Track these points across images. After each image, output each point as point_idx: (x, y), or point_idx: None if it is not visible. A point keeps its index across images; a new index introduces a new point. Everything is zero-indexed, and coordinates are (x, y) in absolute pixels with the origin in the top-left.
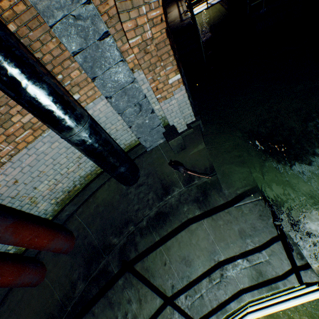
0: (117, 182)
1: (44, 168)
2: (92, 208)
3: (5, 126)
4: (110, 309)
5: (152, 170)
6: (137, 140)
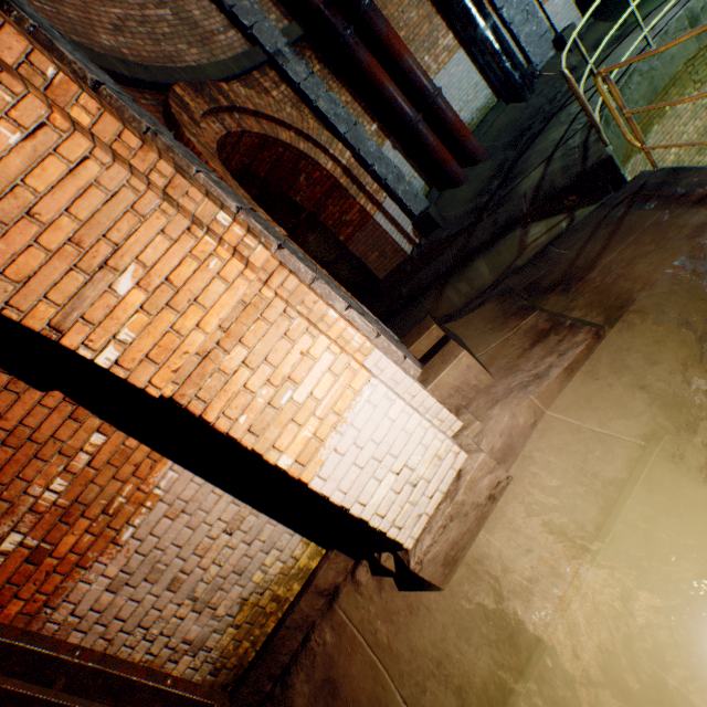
0: (513, 108)
1: (452, 92)
2: (493, 134)
3: (434, 49)
4: (550, 130)
5: (550, 78)
6: (524, 65)
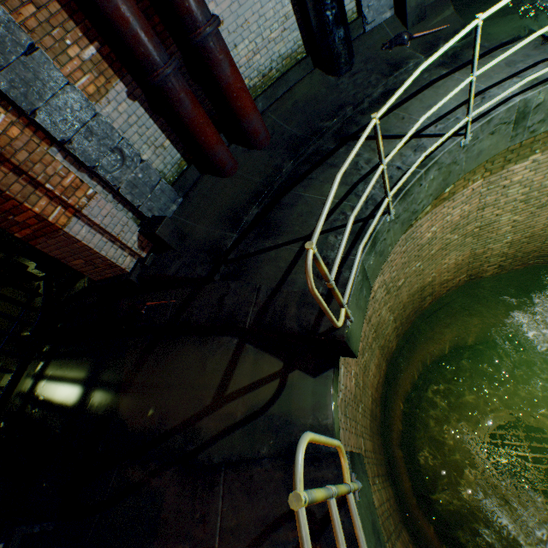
0: (322, 75)
1: (249, 17)
2: (289, 105)
3: None
4: (333, 169)
5: (373, 55)
6: (355, 12)
